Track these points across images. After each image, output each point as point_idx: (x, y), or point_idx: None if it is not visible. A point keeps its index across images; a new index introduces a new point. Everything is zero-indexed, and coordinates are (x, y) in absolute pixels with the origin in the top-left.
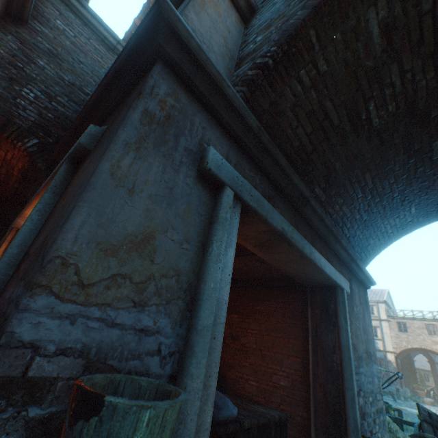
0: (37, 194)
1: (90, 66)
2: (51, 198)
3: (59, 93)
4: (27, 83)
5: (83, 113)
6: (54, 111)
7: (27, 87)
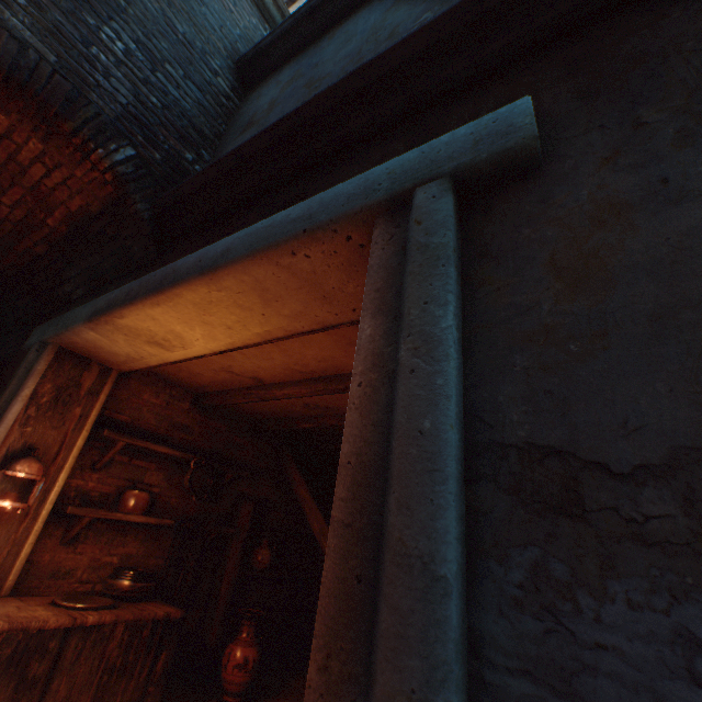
0: (207, 271)
1: (217, 16)
2: (455, 280)
3: (167, 55)
4: (110, 16)
5: (345, 90)
6: (160, 92)
7: (110, 26)
